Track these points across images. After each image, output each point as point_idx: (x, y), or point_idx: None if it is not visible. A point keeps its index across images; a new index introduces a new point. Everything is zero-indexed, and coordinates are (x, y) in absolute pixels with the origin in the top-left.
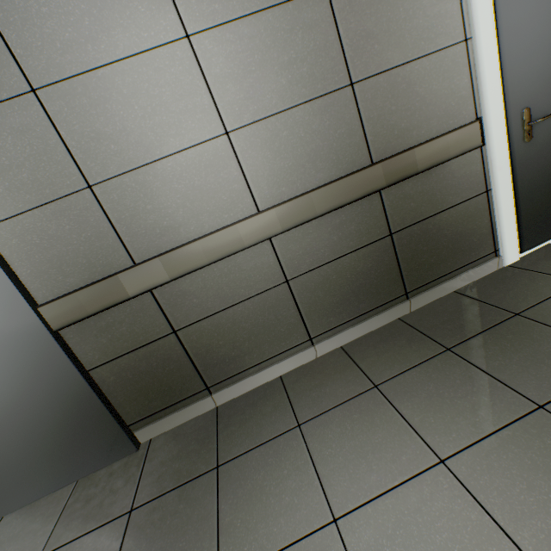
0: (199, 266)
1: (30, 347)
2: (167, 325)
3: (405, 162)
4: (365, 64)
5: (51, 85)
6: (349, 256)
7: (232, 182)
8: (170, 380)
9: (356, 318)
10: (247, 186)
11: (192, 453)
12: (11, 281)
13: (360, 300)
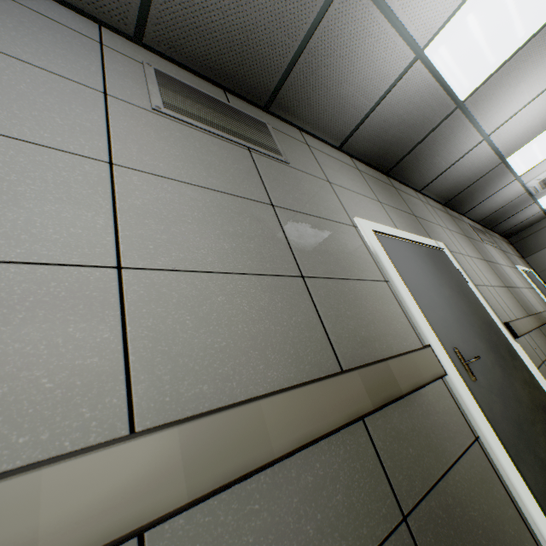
0: None
1: None
2: None
3: (384, 375)
4: (312, 265)
5: None
6: None
7: (89, 348)
8: None
9: None
10: (124, 365)
11: None
12: None
13: None
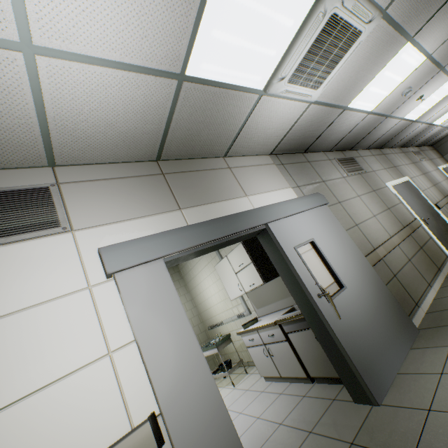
0: (390, 250)
1: (369, 271)
2: (391, 272)
3: (411, 226)
4: (388, 205)
5: (341, 202)
6: (417, 253)
7: (381, 228)
8: (404, 298)
9: (434, 277)
10: (384, 229)
11: (446, 314)
12: (357, 247)
13: (430, 270)
